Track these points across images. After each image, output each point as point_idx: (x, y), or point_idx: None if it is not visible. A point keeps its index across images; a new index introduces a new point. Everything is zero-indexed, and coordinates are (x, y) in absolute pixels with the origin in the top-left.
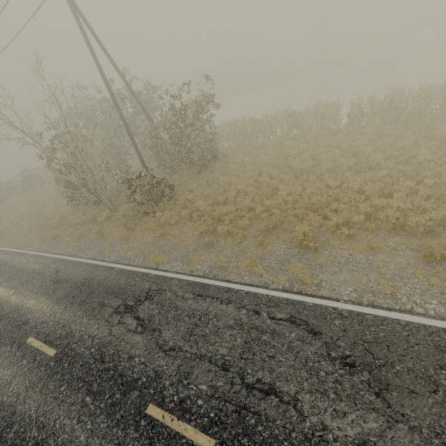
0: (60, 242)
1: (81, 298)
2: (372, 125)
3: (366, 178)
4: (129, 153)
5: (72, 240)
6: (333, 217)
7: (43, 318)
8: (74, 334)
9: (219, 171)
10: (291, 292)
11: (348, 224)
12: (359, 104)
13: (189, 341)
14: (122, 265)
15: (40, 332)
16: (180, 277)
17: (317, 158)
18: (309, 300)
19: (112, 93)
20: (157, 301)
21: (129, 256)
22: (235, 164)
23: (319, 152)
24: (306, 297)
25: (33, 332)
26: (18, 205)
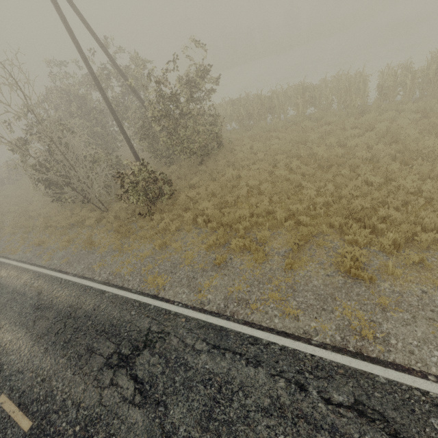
0: (45, 250)
1: (66, 337)
2: (409, 100)
3: (421, 172)
4: (119, 140)
5: (58, 248)
6: (389, 233)
7: (19, 365)
8: (54, 396)
9: (225, 161)
10: (347, 352)
11: (407, 241)
12: (395, 73)
13: (208, 430)
14: (114, 289)
15: (14, 388)
16: (188, 313)
17: (347, 144)
18: (379, 371)
19: (91, 69)
20: (159, 351)
21: (123, 274)
22: (242, 151)
23: (347, 136)
24: (373, 365)
25: (6, 385)
26: (4, 199)
